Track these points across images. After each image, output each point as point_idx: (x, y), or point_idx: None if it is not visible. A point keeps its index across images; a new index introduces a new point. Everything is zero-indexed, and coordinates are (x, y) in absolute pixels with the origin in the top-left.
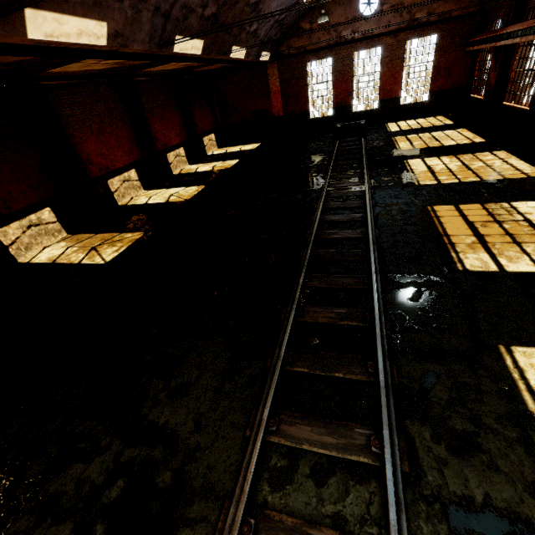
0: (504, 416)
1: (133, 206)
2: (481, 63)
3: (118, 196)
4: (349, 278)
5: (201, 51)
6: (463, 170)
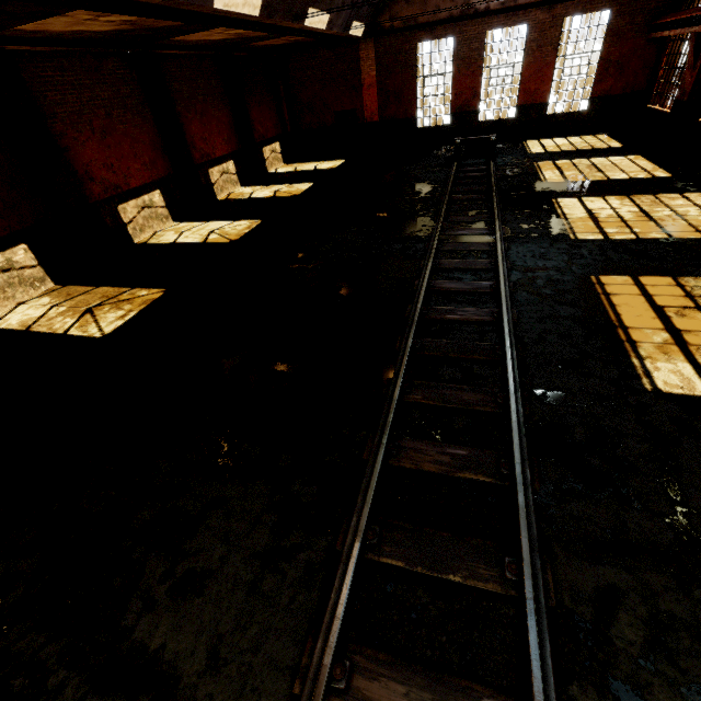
0: None
1: (155, 245)
2: (669, 58)
3: (133, 230)
4: (473, 393)
5: (258, 11)
6: (641, 219)
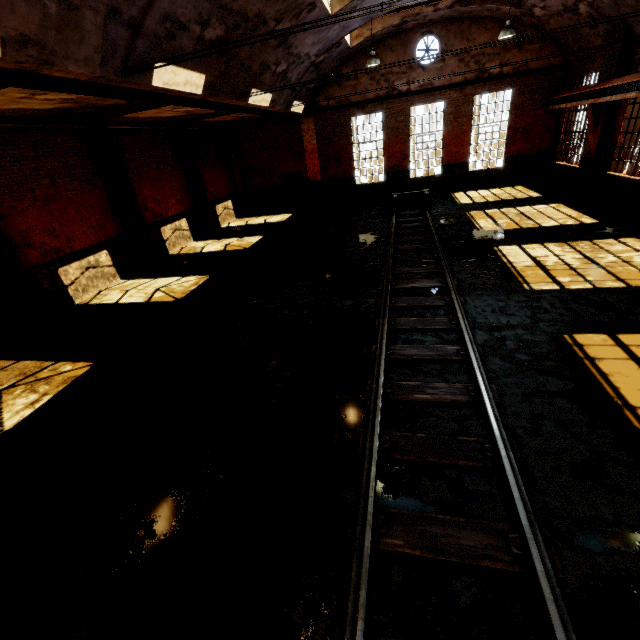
0: None
1: (96, 306)
2: (567, 125)
3: (75, 291)
4: (472, 531)
5: (201, 89)
6: (590, 266)
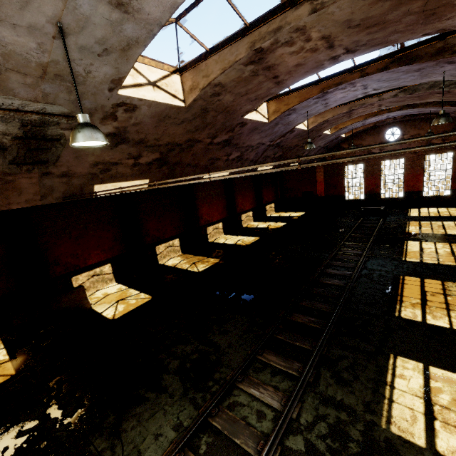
0: (371, 379)
1: (216, 243)
2: None
3: (210, 236)
4: (324, 305)
5: None
6: (447, 255)
